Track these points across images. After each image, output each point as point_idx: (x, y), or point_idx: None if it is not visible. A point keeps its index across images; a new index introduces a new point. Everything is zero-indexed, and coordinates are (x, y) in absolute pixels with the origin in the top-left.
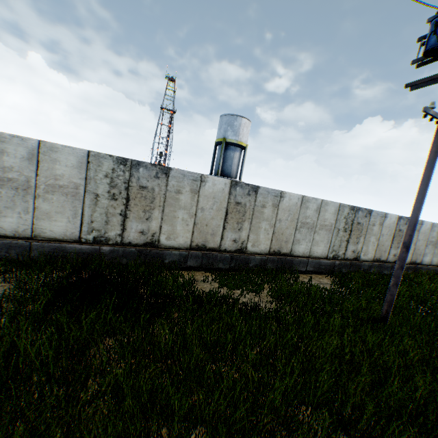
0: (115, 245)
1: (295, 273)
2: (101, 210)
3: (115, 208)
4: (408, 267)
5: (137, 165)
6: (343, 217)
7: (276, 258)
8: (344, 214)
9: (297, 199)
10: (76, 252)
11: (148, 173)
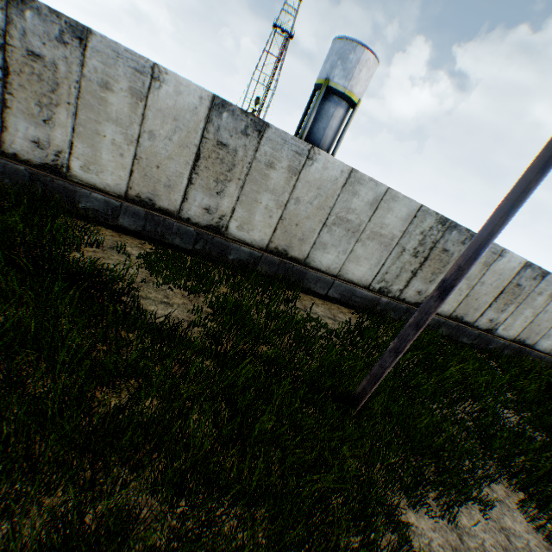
0: None
1: (297, 291)
2: None
3: None
4: (508, 345)
5: (22, 4)
6: (420, 231)
7: (277, 260)
8: (423, 227)
9: (339, 172)
10: None
11: (45, 28)
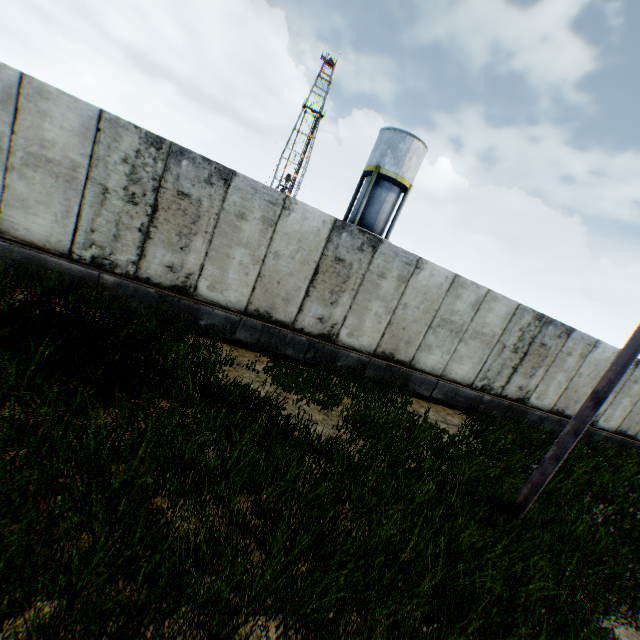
0: (125, 277)
1: (407, 395)
2: (110, 215)
3: (133, 217)
4: (610, 437)
5: (180, 155)
6: (519, 328)
7: (384, 364)
8: (521, 324)
9: (444, 278)
10: (63, 273)
11: (196, 172)
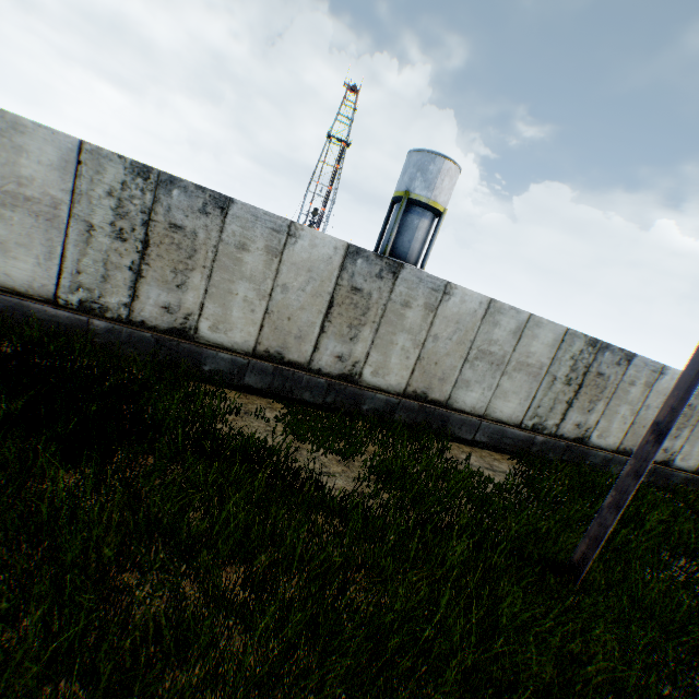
0: (117, 321)
1: (445, 439)
2: (97, 254)
3: (122, 255)
4: (691, 478)
5: (170, 184)
6: (570, 356)
7: (416, 405)
8: (572, 351)
9: (478, 303)
10: (48, 320)
11: (189, 202)
